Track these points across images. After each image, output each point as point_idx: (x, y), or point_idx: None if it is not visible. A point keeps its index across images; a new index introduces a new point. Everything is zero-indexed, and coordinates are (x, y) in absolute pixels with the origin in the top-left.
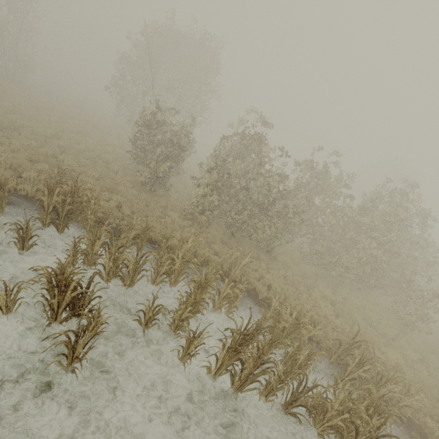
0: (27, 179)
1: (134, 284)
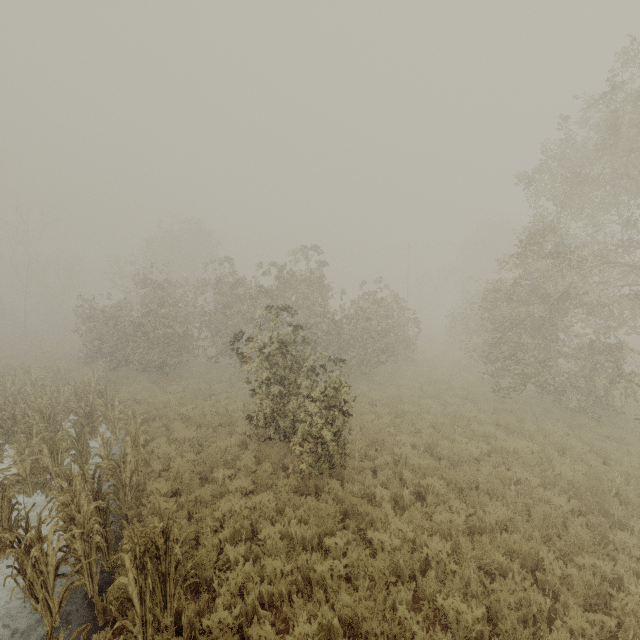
0: None
1: None
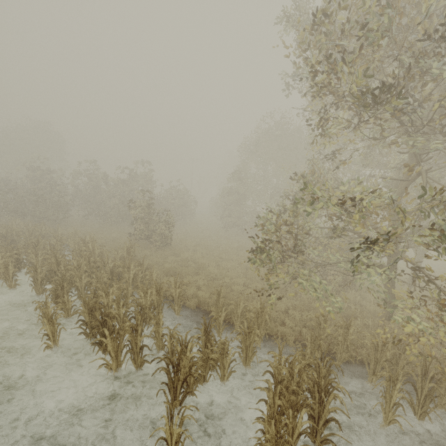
0: None
1: None
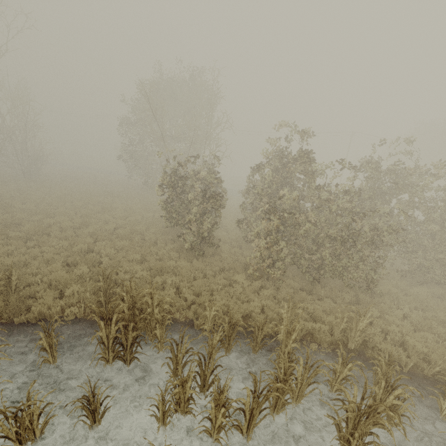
0: (71, 295)
1: (253, 427)
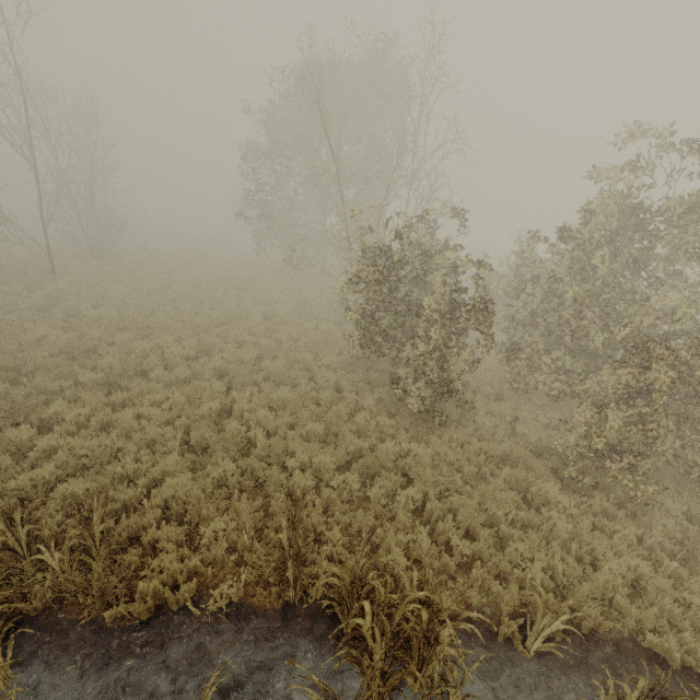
0: (212, 540)
1: None
